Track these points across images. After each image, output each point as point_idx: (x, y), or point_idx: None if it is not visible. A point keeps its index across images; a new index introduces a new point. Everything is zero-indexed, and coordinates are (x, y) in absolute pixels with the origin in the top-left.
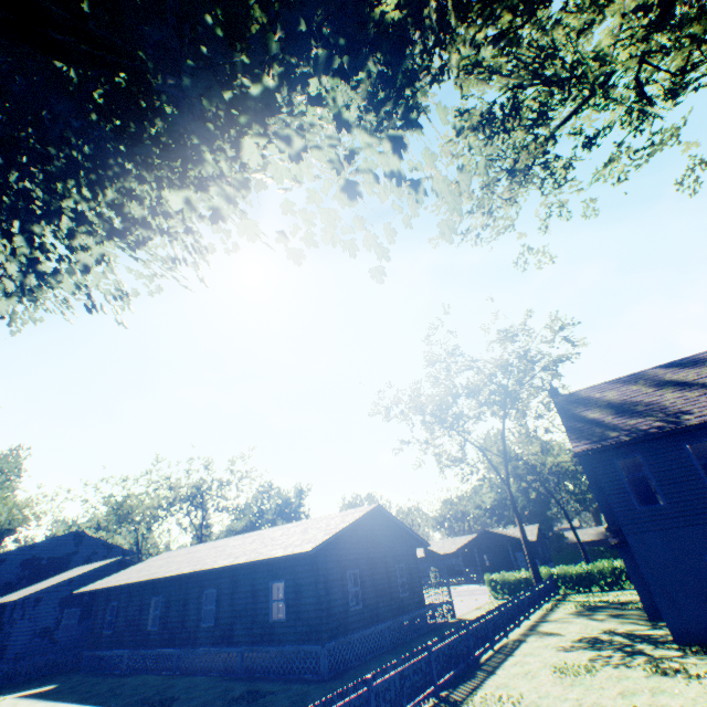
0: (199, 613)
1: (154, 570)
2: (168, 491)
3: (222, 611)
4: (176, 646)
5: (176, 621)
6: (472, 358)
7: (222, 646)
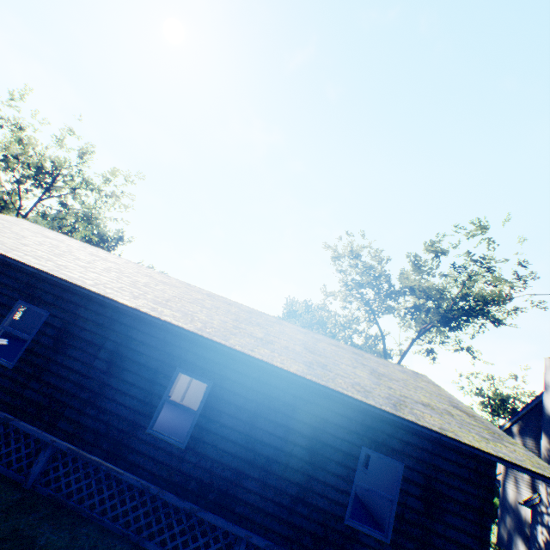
0: (147, 403)
1: (40, 252)
2: (10, 140)
3: (216, 434)
4: (55, 432)
5: (73, 382)
6: (475, 275)
7: (196, 504)
